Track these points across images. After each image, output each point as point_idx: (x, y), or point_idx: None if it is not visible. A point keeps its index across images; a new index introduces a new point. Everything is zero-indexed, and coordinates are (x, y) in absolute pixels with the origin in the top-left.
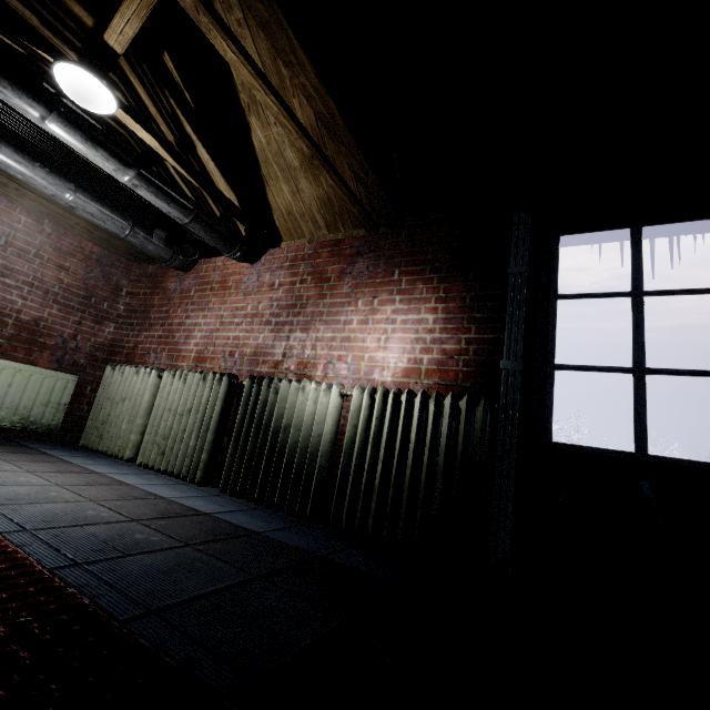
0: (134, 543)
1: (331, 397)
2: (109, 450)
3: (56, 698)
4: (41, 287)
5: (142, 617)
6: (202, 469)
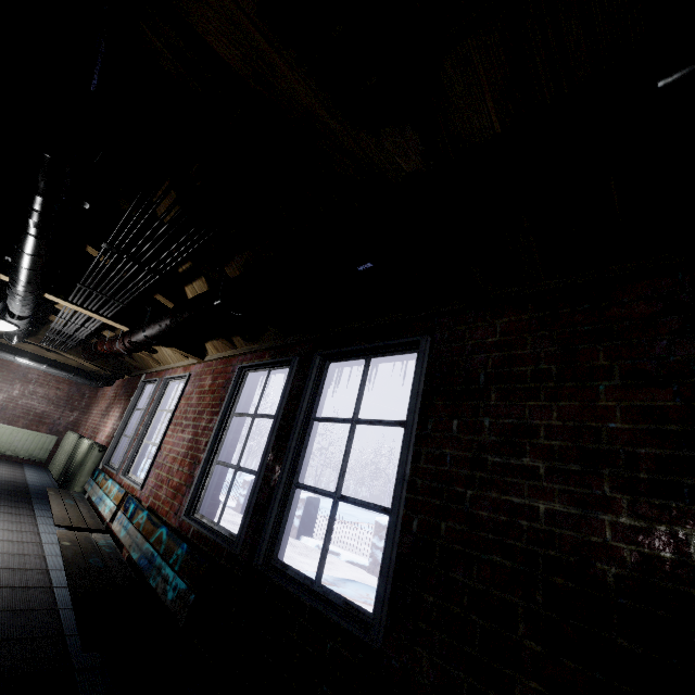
0: None
1: (84, 446)
2: (51, 470)
3: None
4: (48, 398)
5: None
6: (59, 475)
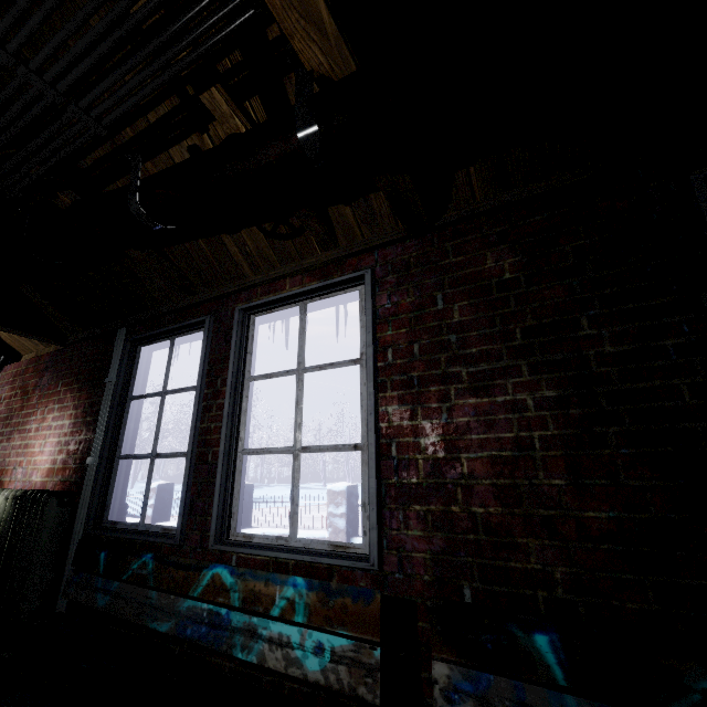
0: None
1: None
2: None
3: None
4: None
5: None
6: None
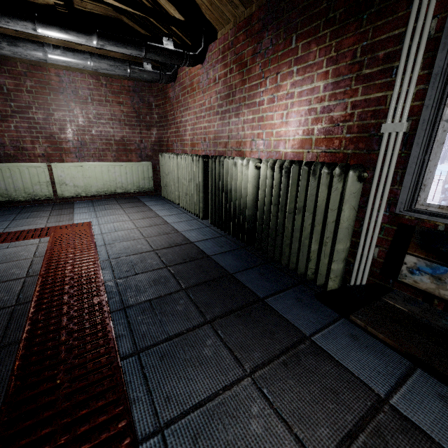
0: (144, 266)
1: (248, 171)
2: (171, 199)
3: (71, 345)
4: (116, 119)
5: (119, 311)
6: (202, 212)
